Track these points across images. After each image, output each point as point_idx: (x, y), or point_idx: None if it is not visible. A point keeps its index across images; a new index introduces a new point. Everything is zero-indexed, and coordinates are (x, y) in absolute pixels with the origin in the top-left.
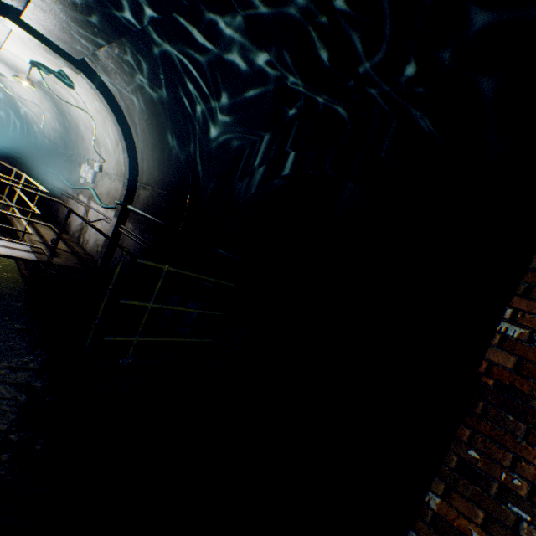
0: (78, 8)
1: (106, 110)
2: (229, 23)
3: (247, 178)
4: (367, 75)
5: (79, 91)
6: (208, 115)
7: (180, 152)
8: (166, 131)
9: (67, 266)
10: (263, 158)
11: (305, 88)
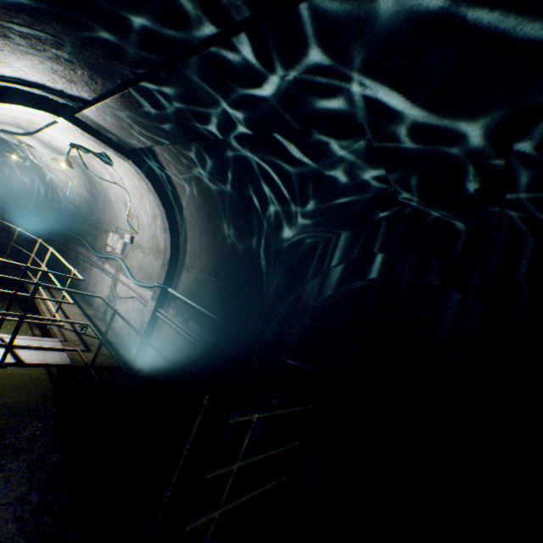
0: (149, 116)
1: (150, 192)
2: (346, 145)
3: (320, 276)
4: (516, 201)
5: (118, 168)
6: (284, 216)
7: (237, 242)
8: (221, 220)
9: (102, 365)
10: (343, 258)
11: (420, 203)
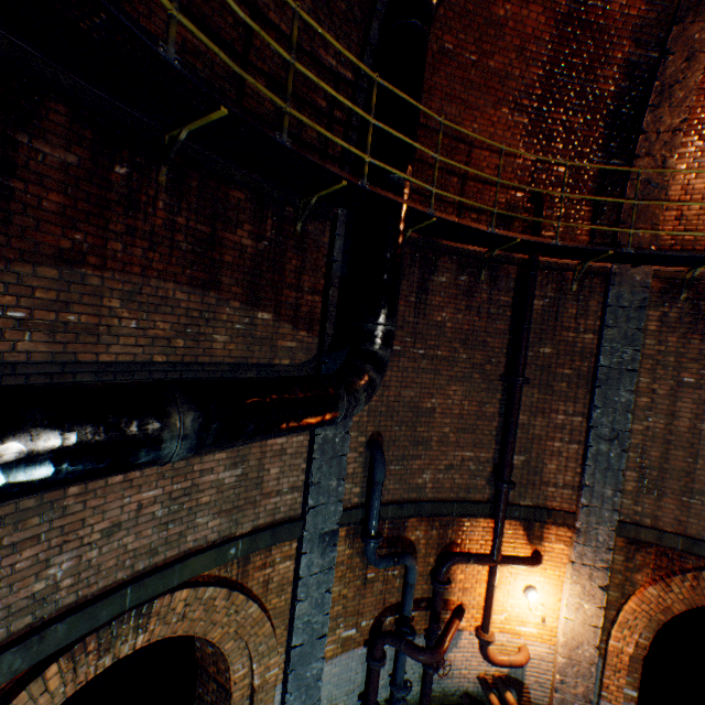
0: None
1: None
2: None
3: None
4: None
5: None
6: None
7: None
8: None
9: None
10: None
11: None
